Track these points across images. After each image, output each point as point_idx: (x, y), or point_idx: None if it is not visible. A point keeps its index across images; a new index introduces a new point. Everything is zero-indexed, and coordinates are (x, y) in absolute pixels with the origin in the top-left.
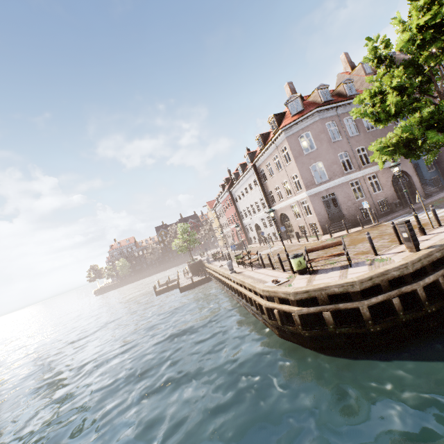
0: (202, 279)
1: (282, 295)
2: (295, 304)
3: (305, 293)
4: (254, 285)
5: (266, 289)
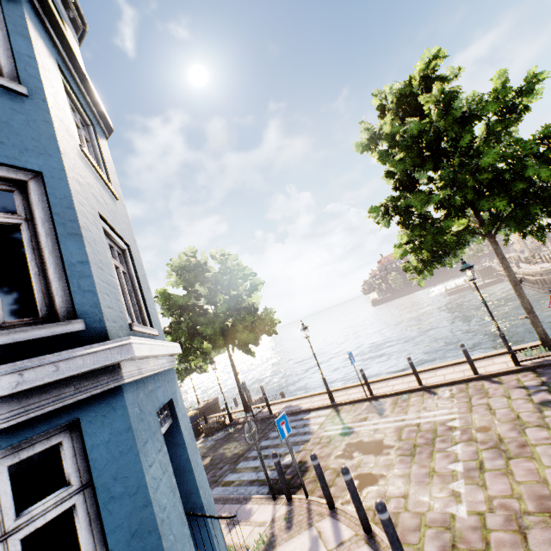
0: (493, 280)
1: (540, 272)
2: (547, 275)
3: (550, 269)
4: (528, 271)
5: (533, 271)
